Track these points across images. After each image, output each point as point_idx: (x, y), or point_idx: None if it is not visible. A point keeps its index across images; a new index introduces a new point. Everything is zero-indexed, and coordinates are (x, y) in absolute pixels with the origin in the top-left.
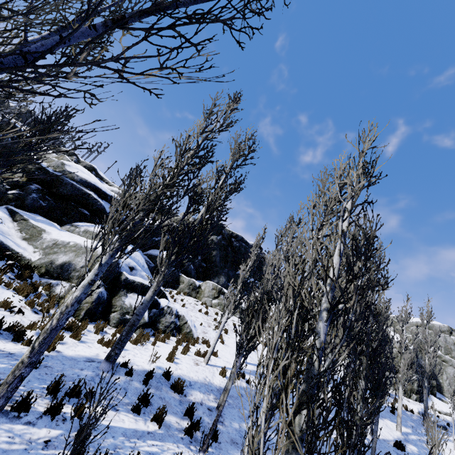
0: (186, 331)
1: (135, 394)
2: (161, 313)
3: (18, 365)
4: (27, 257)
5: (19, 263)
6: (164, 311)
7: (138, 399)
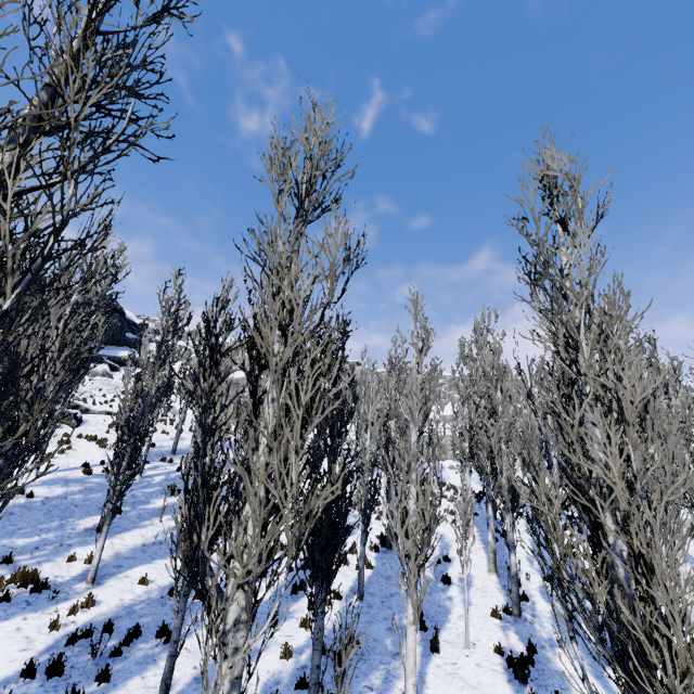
0: None
1: None
2: None
3: None
4: None
5: None
6: None
7: None
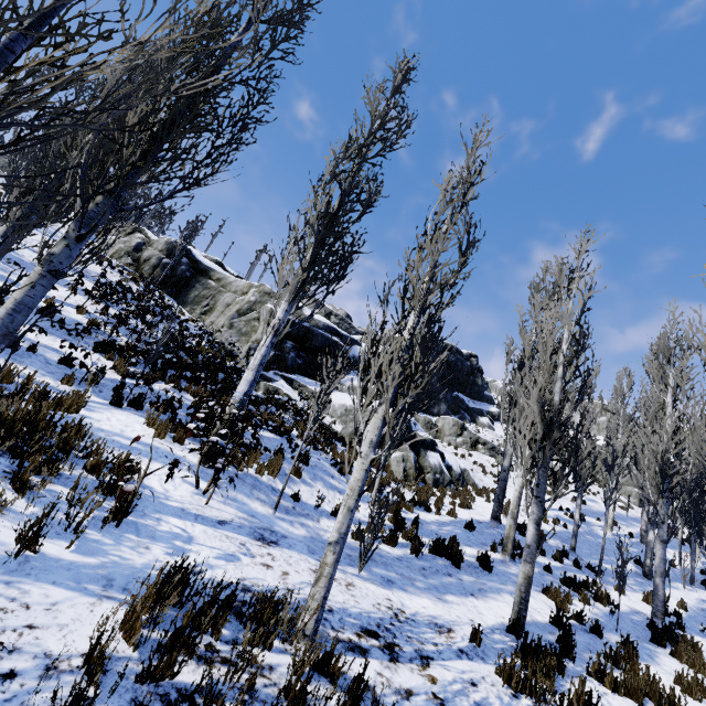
0: (472, 482)
1: None
2: (448, 467)
3: (512, 529)
4: (335, 429)
5: (341, 438)
6: (450, 464)
7: None
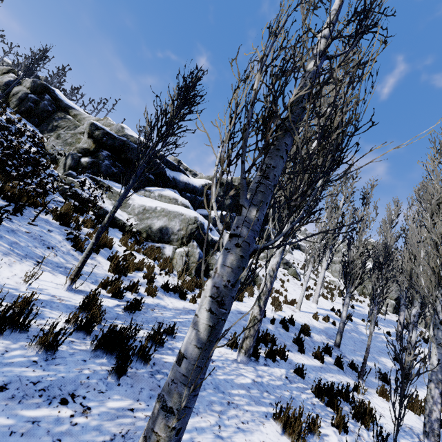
0: (260, 283)
1: (288, 338)
2: None
3: (255, 321)
4: (127, 223)
5: (128, 229)
6: None
7: (293, 342)
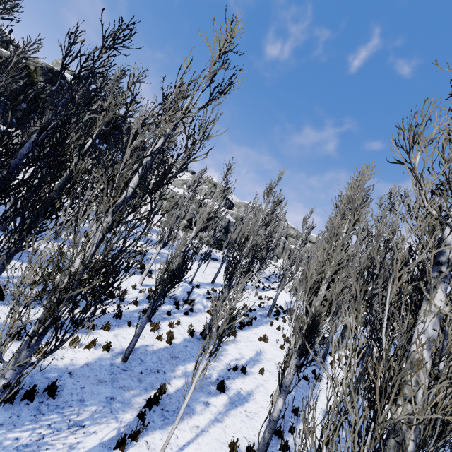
0: None
1: None
2: None
3: None
4: None
5: None
6: None
7: None
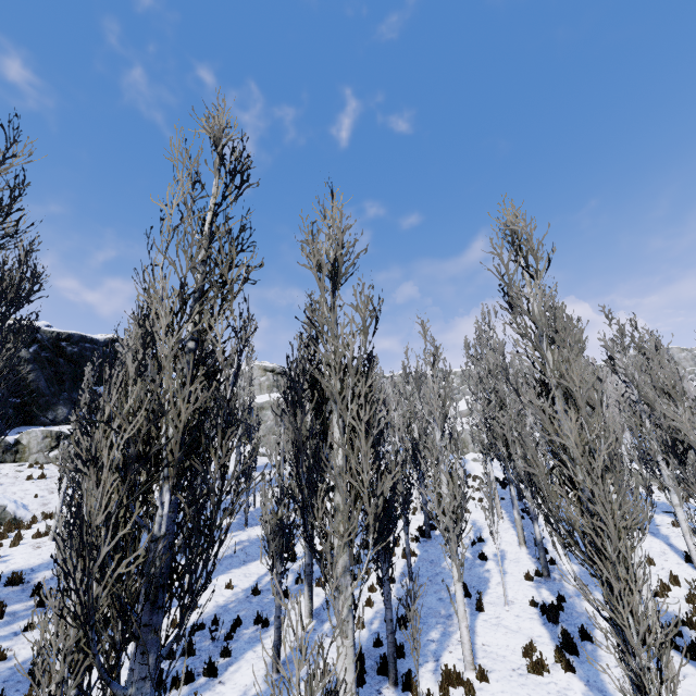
0: (11, 518)
1: None
2: None
3: None
4: None
5: None
6: None
7: None
